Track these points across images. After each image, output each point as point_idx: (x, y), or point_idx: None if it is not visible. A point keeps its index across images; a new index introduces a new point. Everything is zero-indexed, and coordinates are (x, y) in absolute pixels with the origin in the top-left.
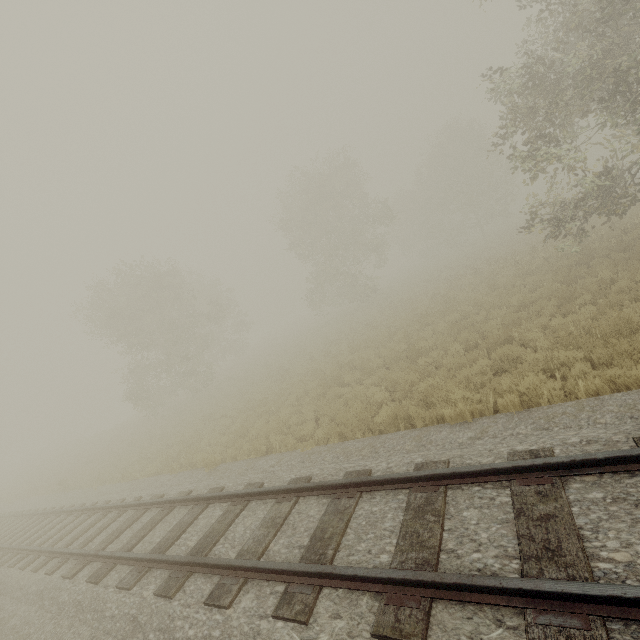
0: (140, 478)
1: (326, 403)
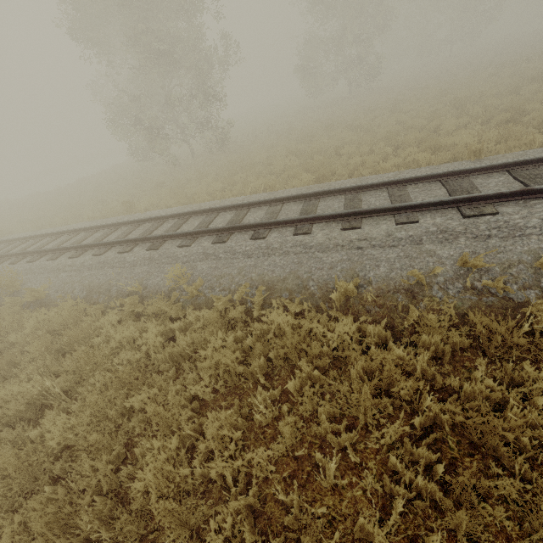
0: (298, 187)
1: (540, 122)
